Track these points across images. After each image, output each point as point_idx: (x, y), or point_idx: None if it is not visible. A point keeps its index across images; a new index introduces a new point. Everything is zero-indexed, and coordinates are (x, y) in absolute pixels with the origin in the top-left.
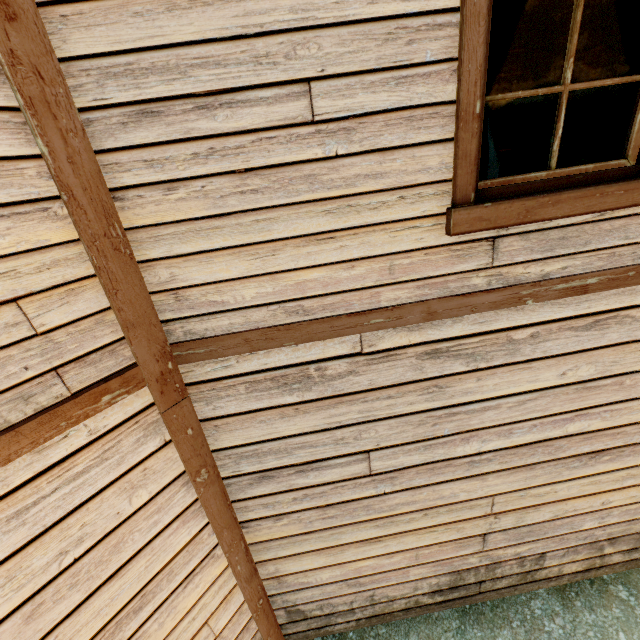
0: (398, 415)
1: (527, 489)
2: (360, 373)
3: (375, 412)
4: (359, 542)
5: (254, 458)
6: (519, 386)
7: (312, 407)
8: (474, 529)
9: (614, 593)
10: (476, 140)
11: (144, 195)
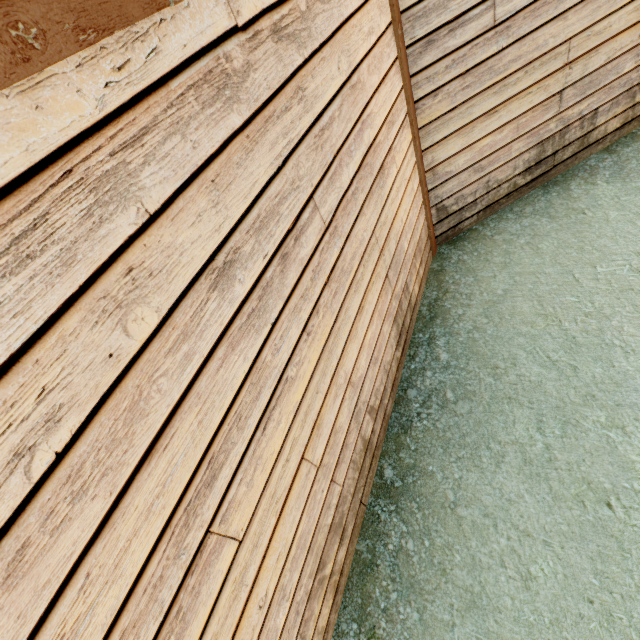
0: None
1: (592, 27)
2: None
3: None
4: (483, 116)
5: (423, 19)
6: None
7: None
8: (555, 86)
9: None
10: None
11: None
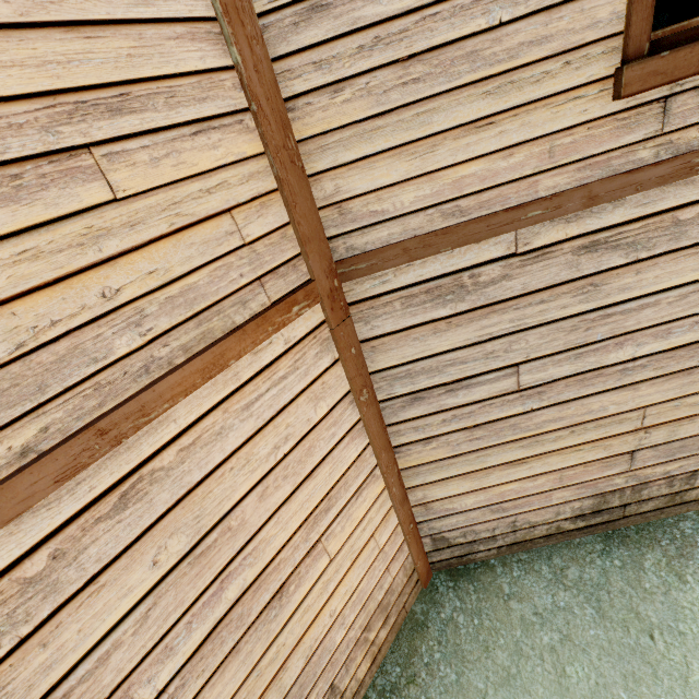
0: (550, 322)
1: (682, 398)
2: (513, 277)
3: (526, 320)
4: (504, 465)
5: (407, 379)
6: (682, 277)
7: (464, 319)
8: (622, 446)
9: None
10: None
11: (312, 102)
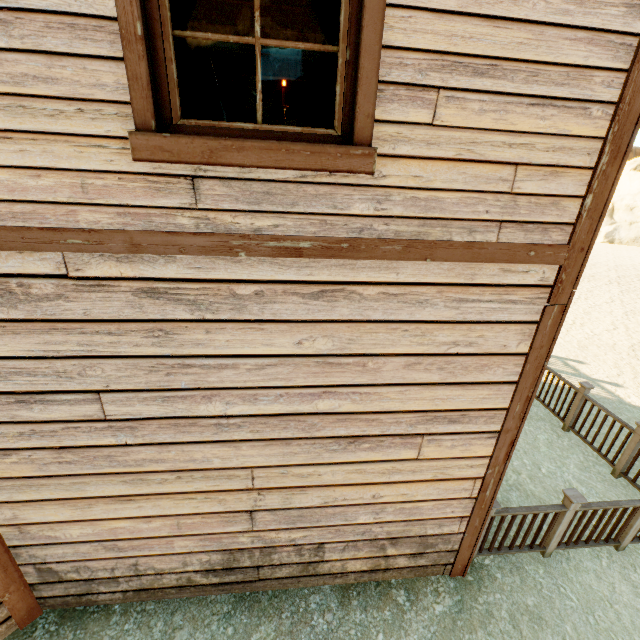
0: (125, 356)
1: (288, 467)
2: (71, 299)
3: (98, 347)
4: (108, 498)
5: None
6: (255, 348)
7: (22, 328)
8: (238, 503)
9: (394, 597)
10: (145, 64)
11: None
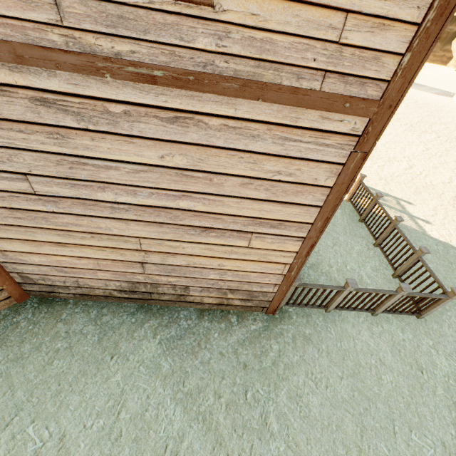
0: (37, 150)
1: (162, 240)
2: None
3: (15, 141)
4: (51, 243)
5: None
6: (130, 156)
7: None
8: (133, 257)
9: (229, 318)
10: None
11: None
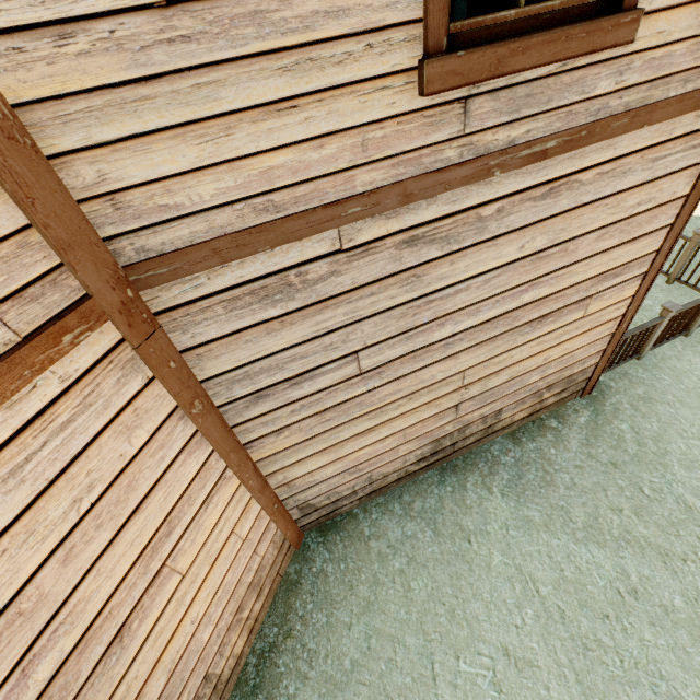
0: (381, 311)
1: (490, 359)
2: (342, 273)
3: (360, 312)
4: (356, 436)
5: (246, 381)
6: (486, 265)
7: (298, 317)
8: (449, 402)
9: (548, 425)
10: None
11: (24, 47)
